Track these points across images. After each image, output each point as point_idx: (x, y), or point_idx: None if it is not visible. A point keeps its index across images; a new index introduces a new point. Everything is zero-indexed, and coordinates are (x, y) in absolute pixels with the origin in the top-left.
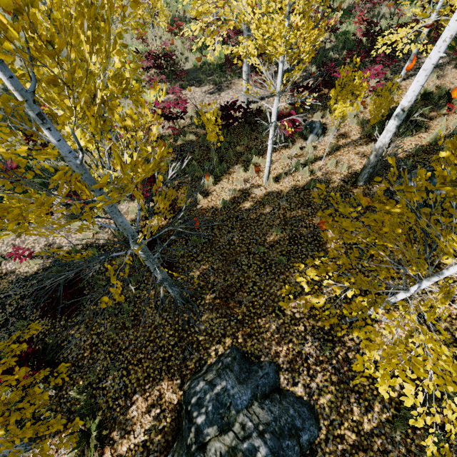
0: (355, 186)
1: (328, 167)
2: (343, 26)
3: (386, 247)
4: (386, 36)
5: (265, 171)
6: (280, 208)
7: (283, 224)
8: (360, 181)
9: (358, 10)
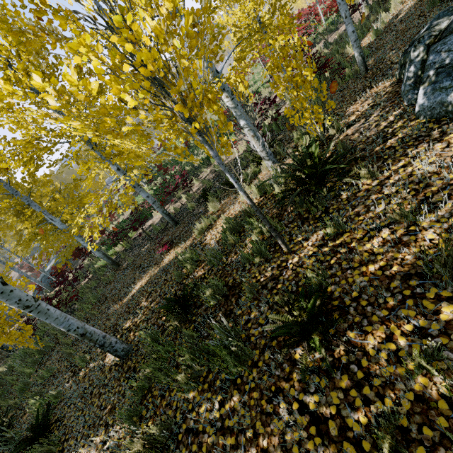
0: None
1: None
2: None
3: None
4: None
5: None
6: None
7: None
8: None
9: None
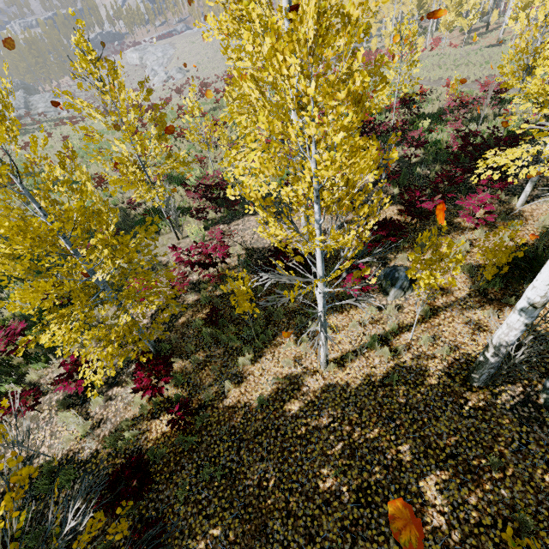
0: (469, 386)
1: (420, 345)
2: (433, 134)
3: (545, 544)
4: (490, 159)
5: (321, 355)
6: (345, 419)
7: (347, 455)
8: (475, 380)
9: (451, 116)
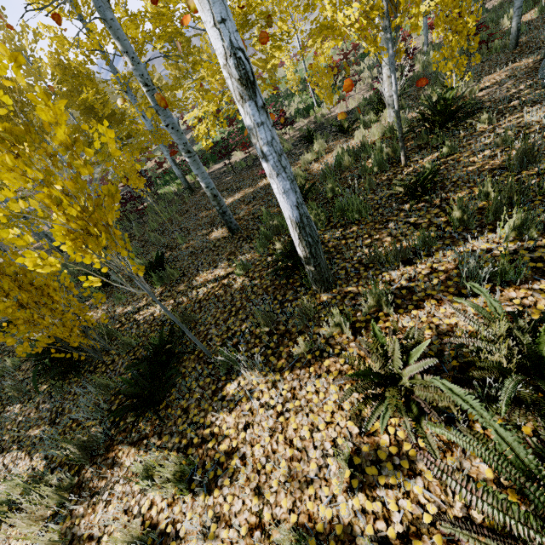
0: None
1: None
2: None
3: None
4: None
5: None
6: None
7: None
8: None
9: None
